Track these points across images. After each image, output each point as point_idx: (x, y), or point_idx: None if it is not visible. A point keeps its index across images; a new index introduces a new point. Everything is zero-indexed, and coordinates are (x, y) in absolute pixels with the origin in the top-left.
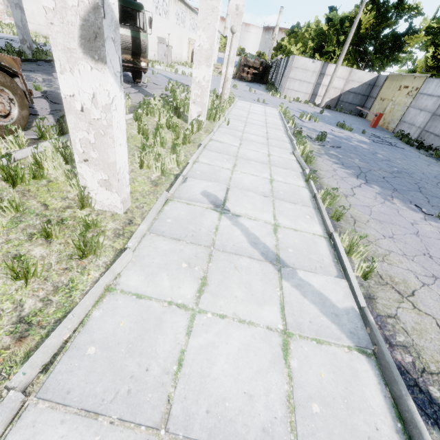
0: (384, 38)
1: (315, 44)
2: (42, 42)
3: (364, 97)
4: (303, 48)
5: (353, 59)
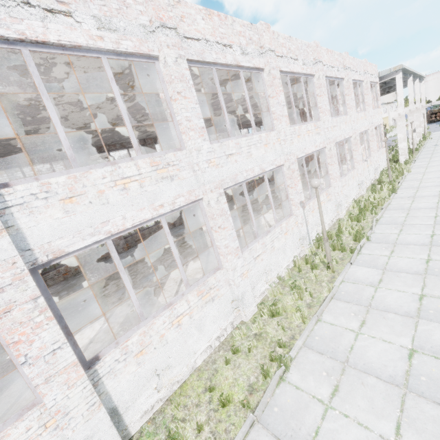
0: None
1: None
2: None
3: None
4: None
5: None
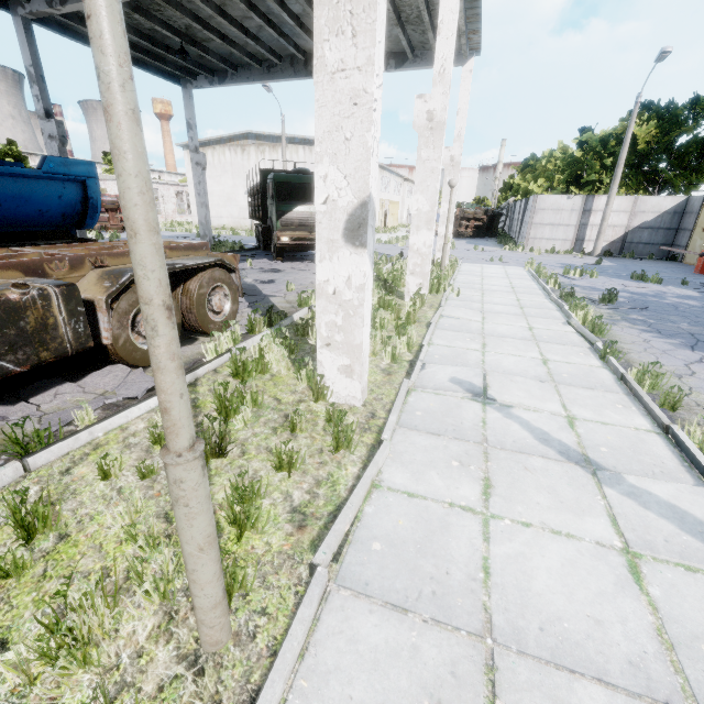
0: (682, 148)
1: (566, 176)
2: (214, 234)
3: (669, 232)
4: (548, 183)
5: (634, 184)
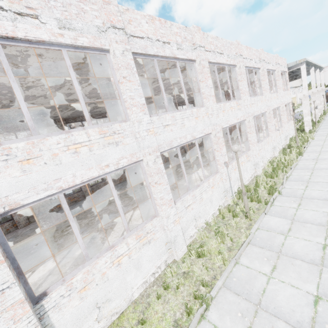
0: None
1: None
2: None
3: None
4: None
5: None
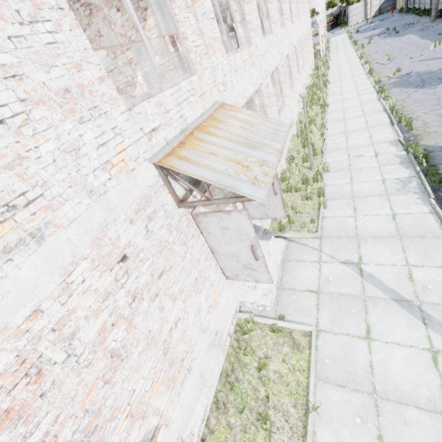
0: None
1: None
2: None
3: (393, 0)
4: None
5: None
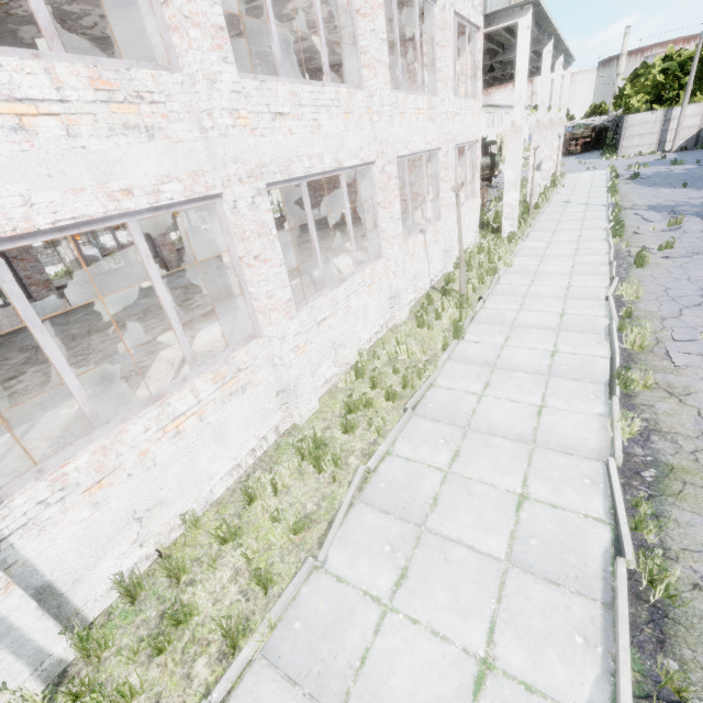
0: None
1: (651, 96)
2: None
3: None
4: (645, 98)
5: None
